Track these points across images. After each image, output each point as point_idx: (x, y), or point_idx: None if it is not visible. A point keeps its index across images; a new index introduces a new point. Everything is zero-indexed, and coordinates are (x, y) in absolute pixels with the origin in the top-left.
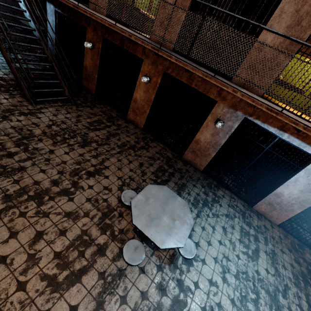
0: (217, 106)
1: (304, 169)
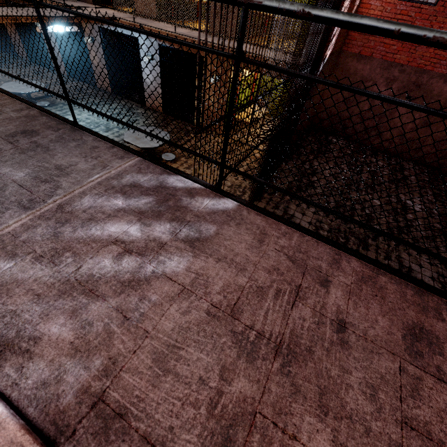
0: (84, 26)
1: (140, 52)
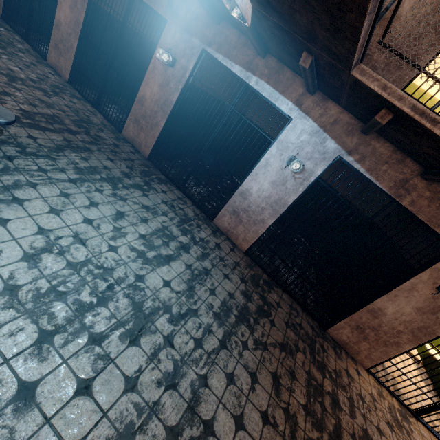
0: (167, 30)
1: (276, 142)
